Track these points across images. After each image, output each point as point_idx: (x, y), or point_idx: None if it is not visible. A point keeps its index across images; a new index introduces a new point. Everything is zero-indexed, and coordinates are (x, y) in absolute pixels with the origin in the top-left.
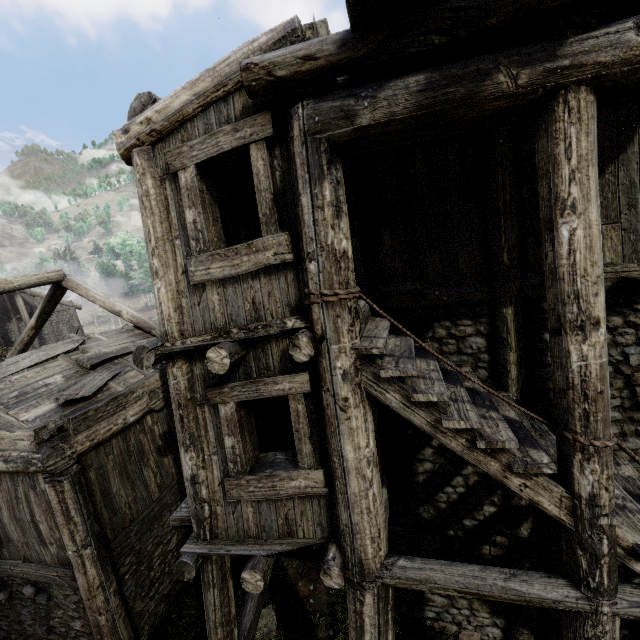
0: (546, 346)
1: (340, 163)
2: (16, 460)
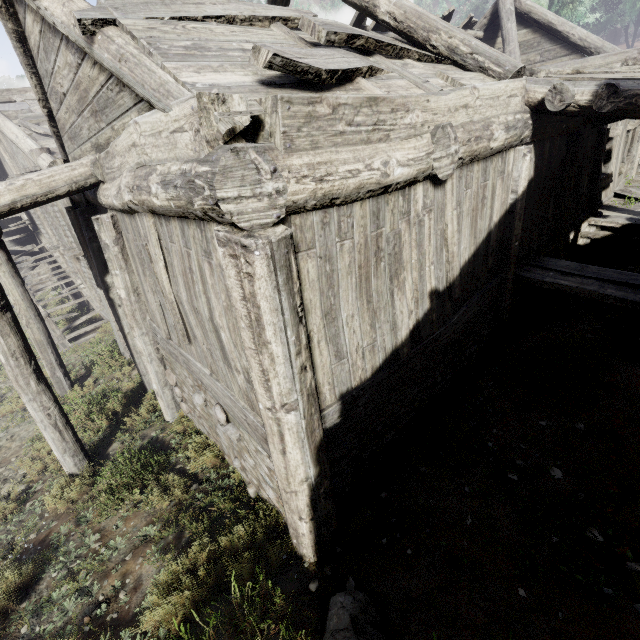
0: None
1: None
2: None
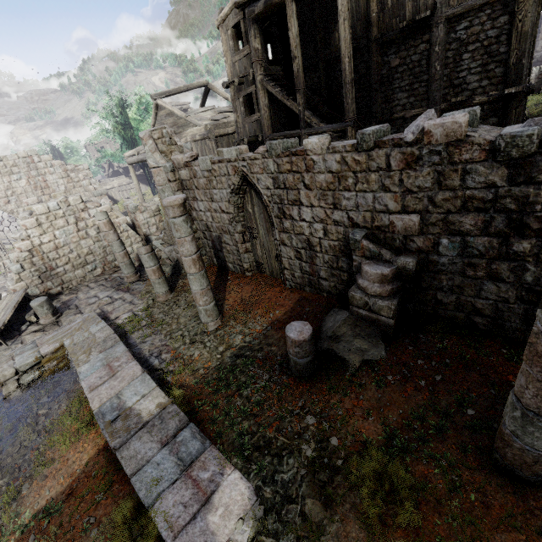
0: (333, 78)
1: (256, 23)
2: (201, 135)
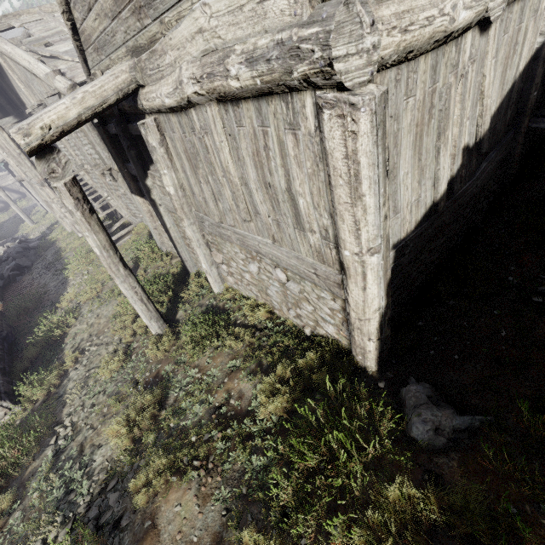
0: None
1: None
2: None
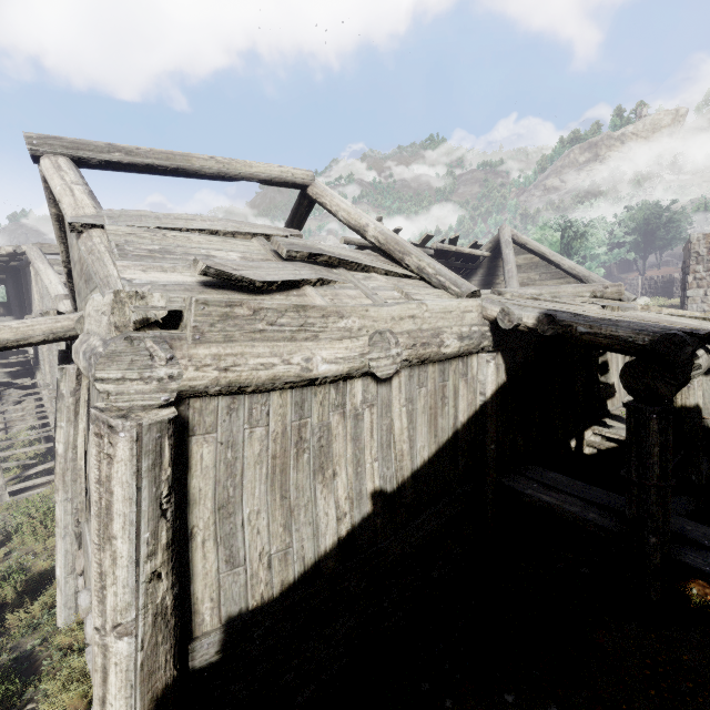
0: None
1: None
2: None
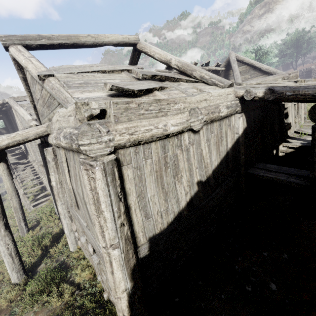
0: None
1: None
2: None
